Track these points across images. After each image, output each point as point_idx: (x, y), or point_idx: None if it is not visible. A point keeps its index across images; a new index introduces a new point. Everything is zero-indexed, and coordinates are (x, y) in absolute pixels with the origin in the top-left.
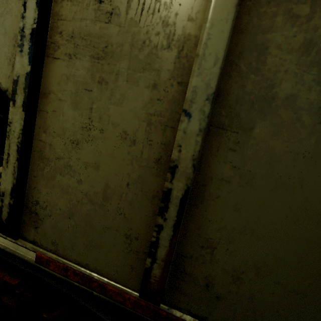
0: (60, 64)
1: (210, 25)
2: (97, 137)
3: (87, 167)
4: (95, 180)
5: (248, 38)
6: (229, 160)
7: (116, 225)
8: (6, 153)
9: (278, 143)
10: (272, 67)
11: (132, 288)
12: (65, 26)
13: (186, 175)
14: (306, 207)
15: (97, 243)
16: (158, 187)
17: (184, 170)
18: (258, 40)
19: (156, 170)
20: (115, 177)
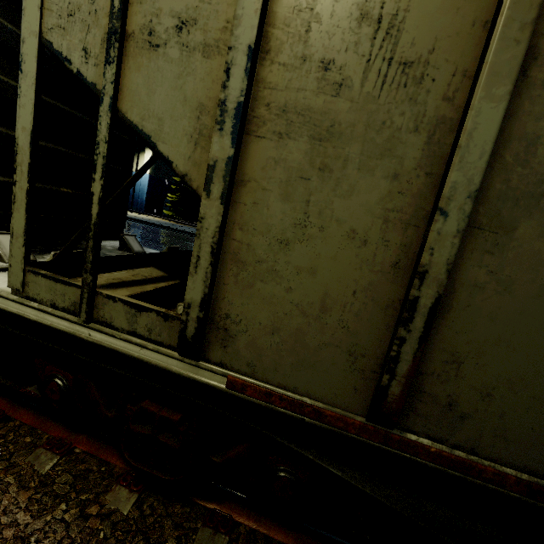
0: (266, 145)
1: (477, 113)
2: (315, 236)
3: (300, 273)
4: (310, 288)
5: (516, 125)
6: (485, 264)
7: (336, 341)
8: (195, 256)
9: None
10: (543, 160)
11: (355, 412)
12: (274, 97)
13: (438, 282)
14: None
15: (309, 362)
16: (394, 296)
17: (436, 276)
18: (528, 128)
19: (393, 276)
20: (337, 284)
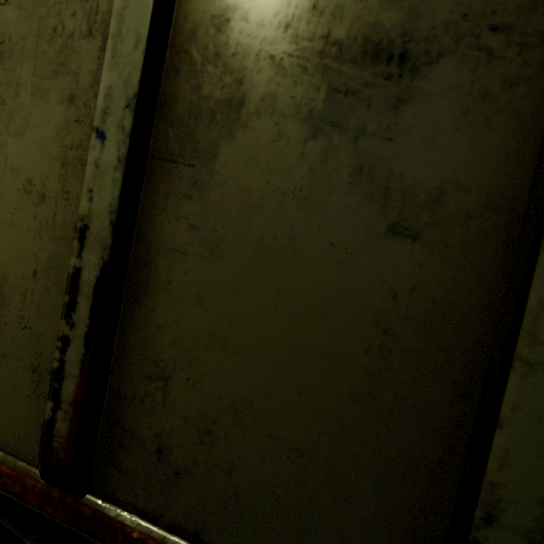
0: None
1: None
2: None
3: None
4: None
5: (200, 8)
6: (184, 215)
7: (17, 350)
8: None
9: (255, 177)
10: (237, 52)
11: None
12: None
13: (101, 242)
14: (304, 289)
15: None
16: None
17: (99, 232)
18: (215, 10)
19: None
20: (15, 263)
